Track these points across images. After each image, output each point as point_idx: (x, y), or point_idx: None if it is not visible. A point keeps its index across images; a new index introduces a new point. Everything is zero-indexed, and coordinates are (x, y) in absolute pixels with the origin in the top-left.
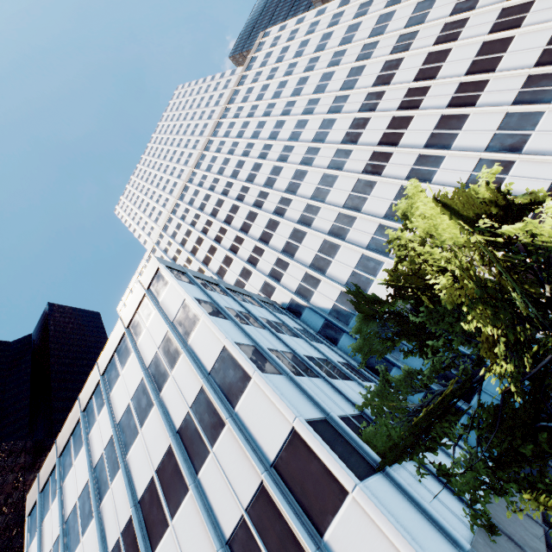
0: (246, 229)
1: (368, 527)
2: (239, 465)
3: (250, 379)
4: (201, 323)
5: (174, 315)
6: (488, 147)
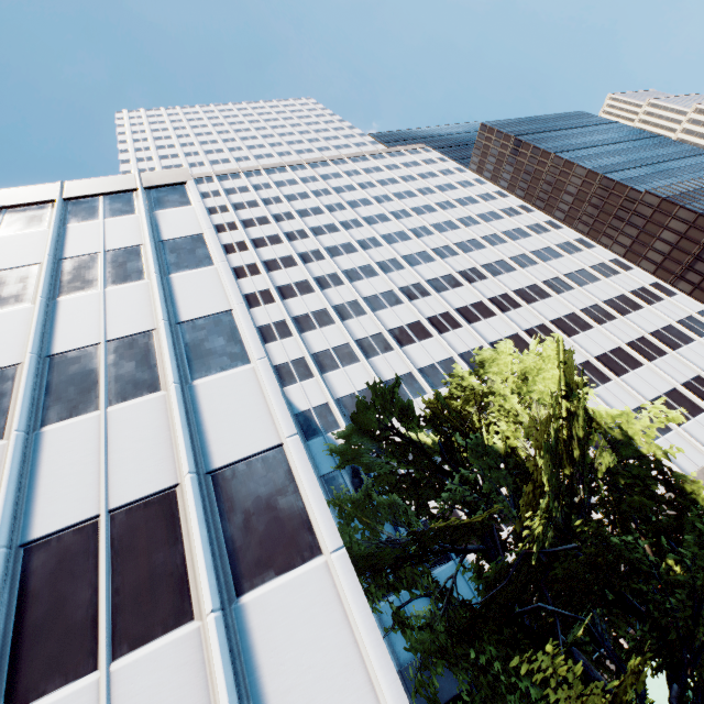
0: (271, 267)
1: (329, 607)
2: (147, 448)
3: (248, 363)
4: (211, 268)
5: (170, 237)
6: None
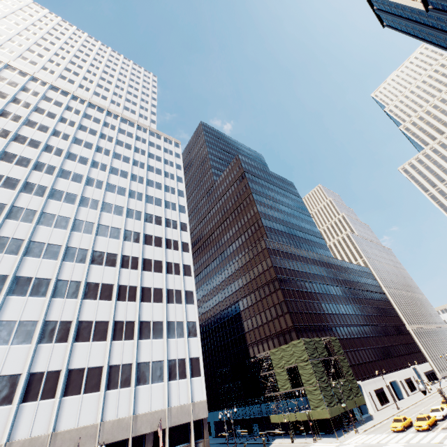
0: None
1: None
2: None
3: None
4: None
5: None
6: (2, 321)
